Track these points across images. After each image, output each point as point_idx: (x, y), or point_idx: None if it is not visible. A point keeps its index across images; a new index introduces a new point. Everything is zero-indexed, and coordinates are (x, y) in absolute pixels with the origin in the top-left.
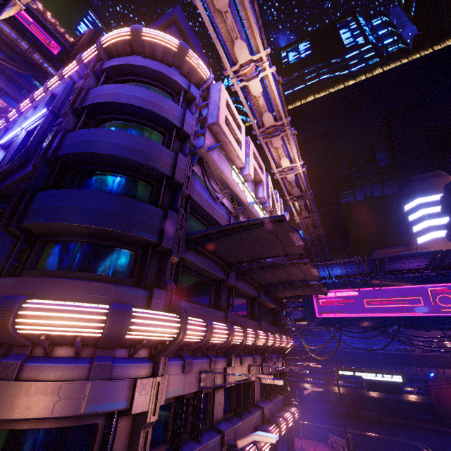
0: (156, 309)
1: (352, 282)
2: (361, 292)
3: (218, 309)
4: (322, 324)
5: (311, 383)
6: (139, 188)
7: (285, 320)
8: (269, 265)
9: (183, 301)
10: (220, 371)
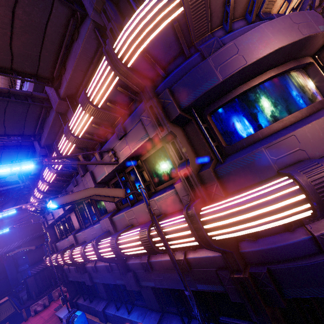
0: None
1: None
2: None
3: None
4: None
5: None
6: None
7: None
8: None
9: None
10: None
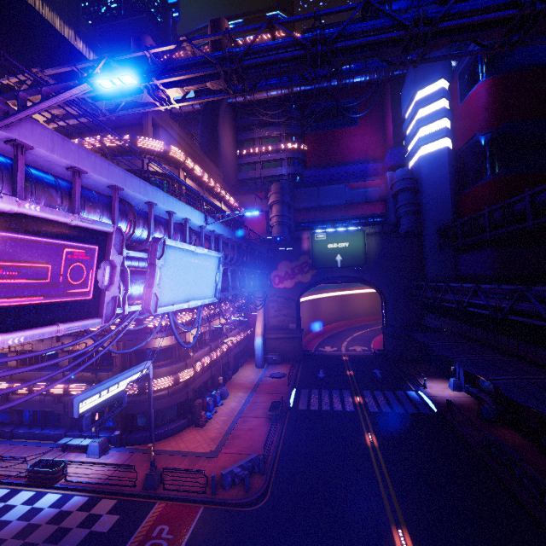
0: None
1: None
2: None
3: None
4: None
5: None
6: None
7: None
8: None
9: None
10: None
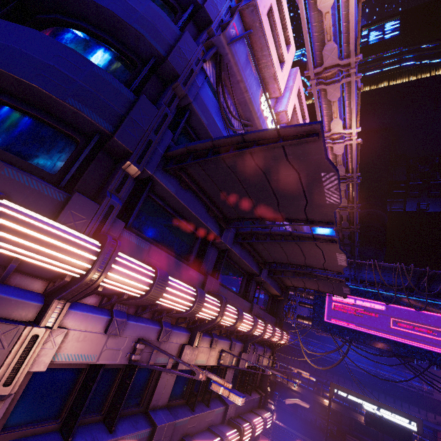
0: (68, 223)
1: (382, 293)
2: (389, 308)
3: (197, 269)
4: (329, 330)
5: (299, 386)
6: (115, 63)
7: (286, 313)
8: (280, 233)
9: (135, 236)
10: (175, 346)
